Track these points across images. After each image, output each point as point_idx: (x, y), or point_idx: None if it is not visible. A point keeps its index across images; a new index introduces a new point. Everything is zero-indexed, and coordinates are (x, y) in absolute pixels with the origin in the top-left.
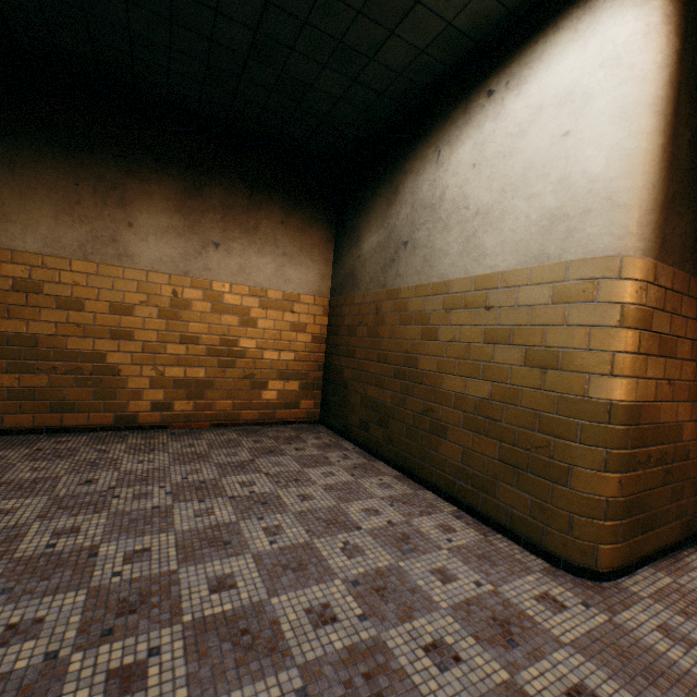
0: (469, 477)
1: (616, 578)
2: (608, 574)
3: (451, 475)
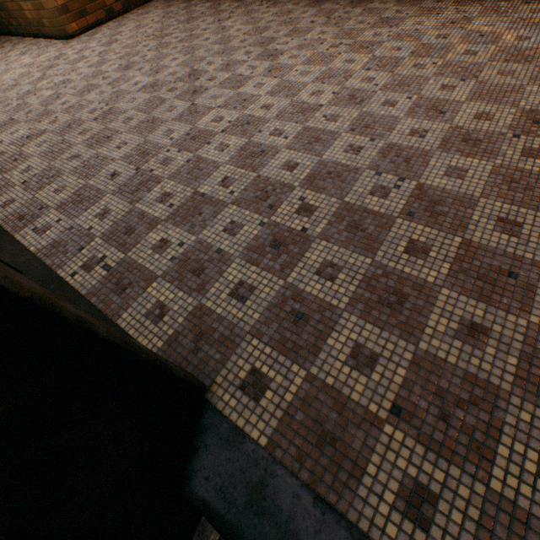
0: (39, 24)
1: (79, 36)
2: (75, 36)
3: (38, 27)
